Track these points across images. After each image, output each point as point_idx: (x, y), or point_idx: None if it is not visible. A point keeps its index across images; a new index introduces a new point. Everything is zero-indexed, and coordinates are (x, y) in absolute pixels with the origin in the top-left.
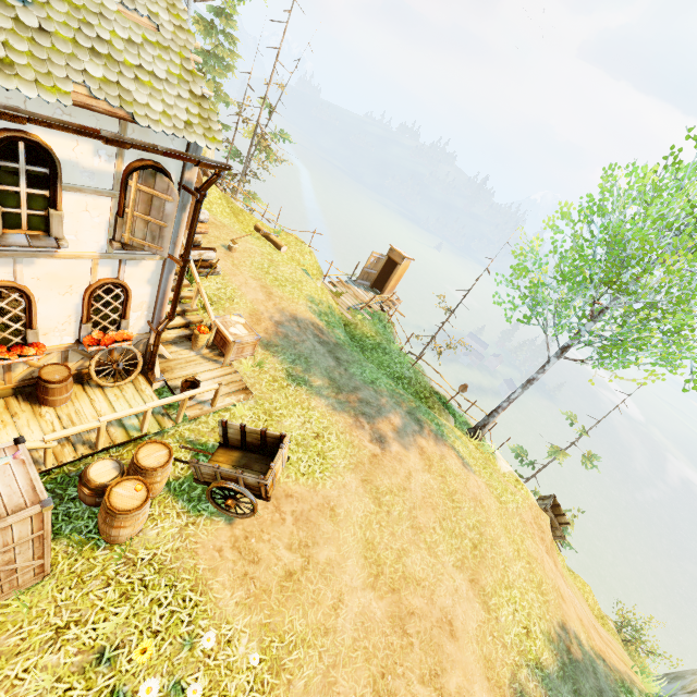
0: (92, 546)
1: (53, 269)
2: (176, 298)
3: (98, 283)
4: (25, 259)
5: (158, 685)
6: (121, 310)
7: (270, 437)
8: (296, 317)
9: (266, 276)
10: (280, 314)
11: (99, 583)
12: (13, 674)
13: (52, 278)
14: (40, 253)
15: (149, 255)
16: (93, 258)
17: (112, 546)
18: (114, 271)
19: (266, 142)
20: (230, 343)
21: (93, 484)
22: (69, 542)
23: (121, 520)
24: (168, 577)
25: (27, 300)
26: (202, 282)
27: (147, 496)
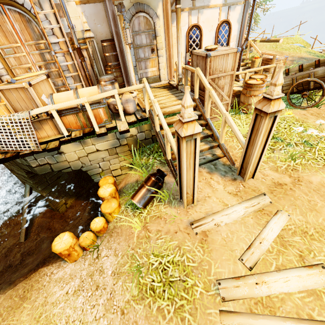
0: (238, 115)
1: (208, 16)
2: (250, 25)
3: (221, 22)
4: (200, 11)
5: (301, 127)
6: (227, 41)
7: (322, 63)
8: (302, 57)
9: (276, 49)
10: (291, 58)
11: (248, 119)
12: (230, 130)
13: (207, 21)
14: (205, 6)
15: (239, 1)
16: (220, 7)
17: (247, 114)
18: (226, 15)
19: (256, 5)
20: (273, 57)
21: (234, 91)
22: (230, 110)
23: (254, 90)
24: (279, 118)
25: (200, 33)
26: (245, 56)
27: (263, 82)
